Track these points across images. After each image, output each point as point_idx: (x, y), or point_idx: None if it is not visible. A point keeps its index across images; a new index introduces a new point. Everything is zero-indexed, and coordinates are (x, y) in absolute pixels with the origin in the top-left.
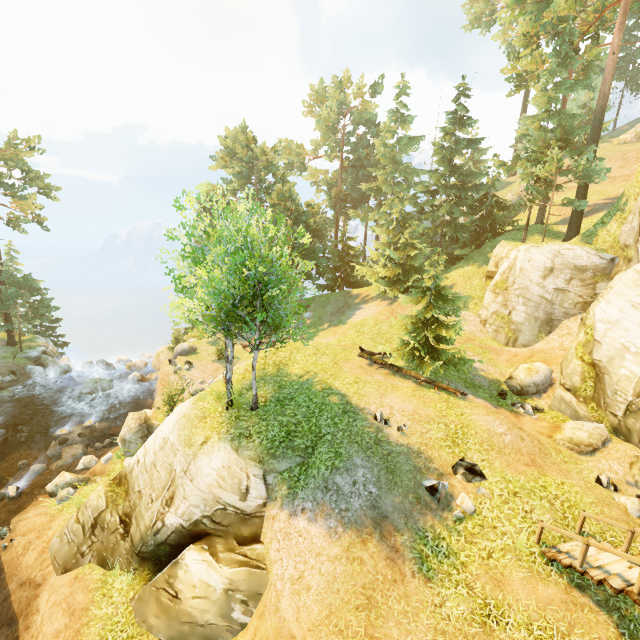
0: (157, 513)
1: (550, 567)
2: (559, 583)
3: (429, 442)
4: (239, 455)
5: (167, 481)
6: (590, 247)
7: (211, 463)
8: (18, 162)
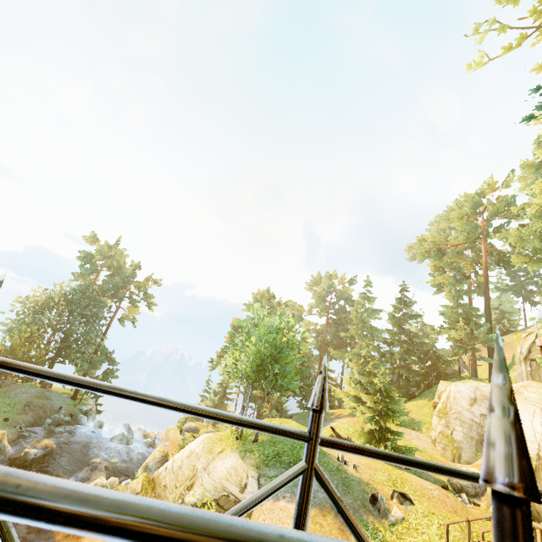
0: (180, 494)
1: None
2: None
3: (375, 479)
4: (244, 461)
5: (190, 475)
6: None
7: (224, 464)
8: (144, 288)
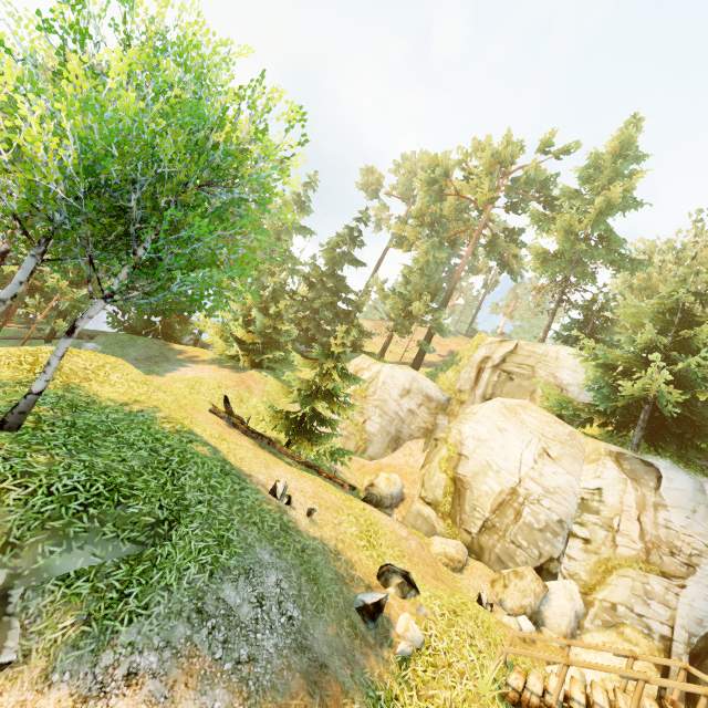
0: None
1: None
2: None
3: (346, 538)
4: None
5: None
6: (436, 383)
7: None
8: None
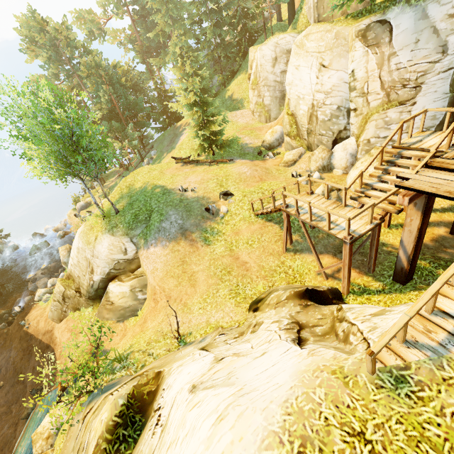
0: (89, 279)
1: (258, 218)
2: (260, 222)
3: (208, 191)
4: (115, 236)
5: (87, 264)
6: (294, 32)
7: (103, 246)
8: None
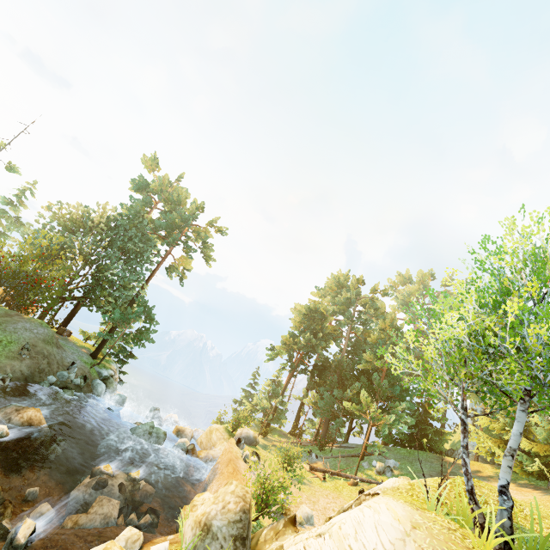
0: None
1: None
2: None
3: None
4: None
5: None
6: None
7: None
8: (204, 236)
